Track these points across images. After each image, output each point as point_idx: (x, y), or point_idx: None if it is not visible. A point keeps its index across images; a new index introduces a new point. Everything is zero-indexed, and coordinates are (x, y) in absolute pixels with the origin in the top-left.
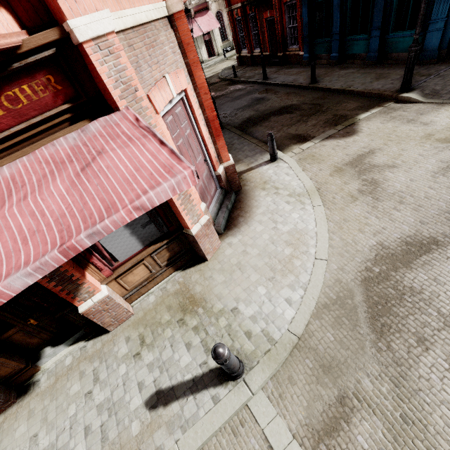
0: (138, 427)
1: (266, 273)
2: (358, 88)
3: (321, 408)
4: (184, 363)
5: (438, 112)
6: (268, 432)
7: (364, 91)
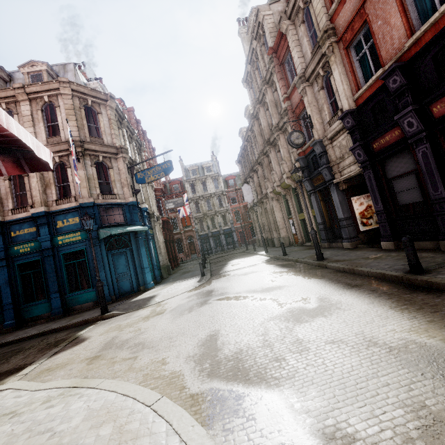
0: None
1: None
2: (60, 326)
3: None
4: None
5: (139, 311)
6: None
7: (69, 324)
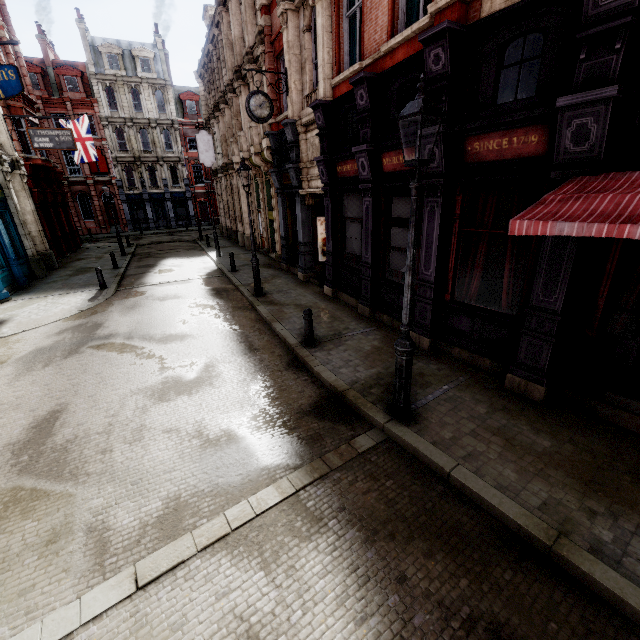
0: None
1: None
2: None
3: (81, 554)
4: None
5: None
6: (50, 639)
7: None
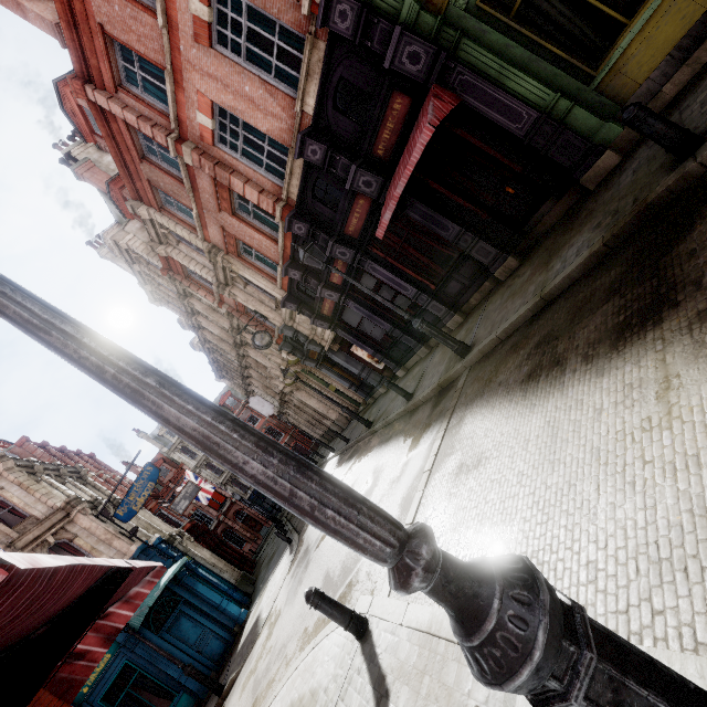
0: (402, 693)
1: (306, 685)
2: None
3: None
4: (357, 699)
5: (257, 644)
6: None
7: None
